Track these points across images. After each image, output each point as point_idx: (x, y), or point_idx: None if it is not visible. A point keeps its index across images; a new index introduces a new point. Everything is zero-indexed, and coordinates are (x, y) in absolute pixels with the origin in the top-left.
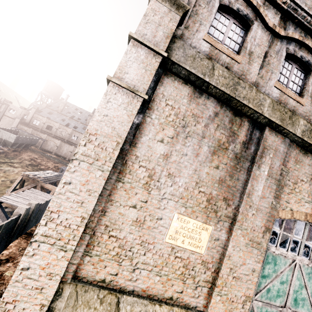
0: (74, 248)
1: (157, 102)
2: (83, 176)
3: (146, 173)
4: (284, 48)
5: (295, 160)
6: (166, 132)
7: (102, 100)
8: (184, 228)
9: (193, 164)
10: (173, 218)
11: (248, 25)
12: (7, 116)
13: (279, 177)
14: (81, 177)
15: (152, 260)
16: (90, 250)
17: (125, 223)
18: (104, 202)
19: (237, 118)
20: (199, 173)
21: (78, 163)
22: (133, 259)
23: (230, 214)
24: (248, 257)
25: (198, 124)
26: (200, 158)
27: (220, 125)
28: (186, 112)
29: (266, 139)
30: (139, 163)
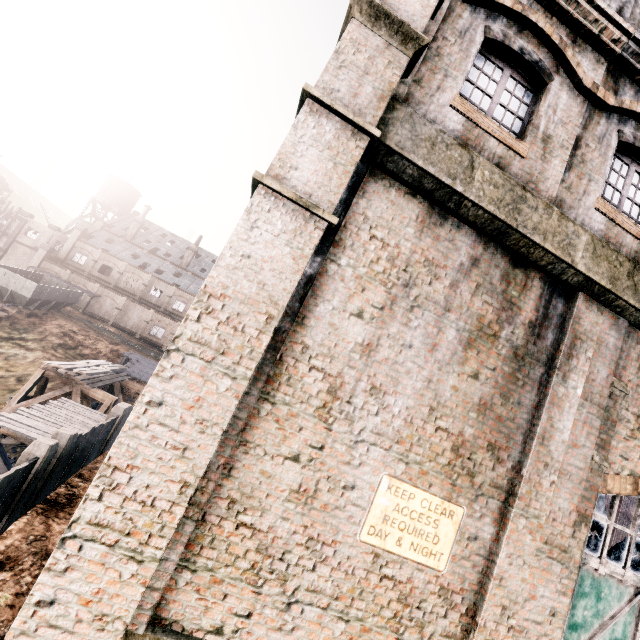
0: (161, 555)
1: (353, 232)
2: (191, 389)
3: (323, 384)
4: (614, 130)
5: (638, 365)
6: (369, 295)
7: (241, 224)
8: (402, 510)
9: (424, 367)
10: (379, 487)
11: (542, 82)
12: (21, 243)
13: (607, 402)
14: (186, 391)
15: (331, 583)
16: (194, 556)
17: (273, 495)
18: (231, 446)
19: (517, 271)
20: (436, 388)
21: (181, 358)
22: (288, 579)
23: (502, 480)
24: (541, 581)
25: (437, 281)
26: (440, 354)
27: (483, 284)
28: (413, 254)
29: (580, 319)
30: (309, 360)
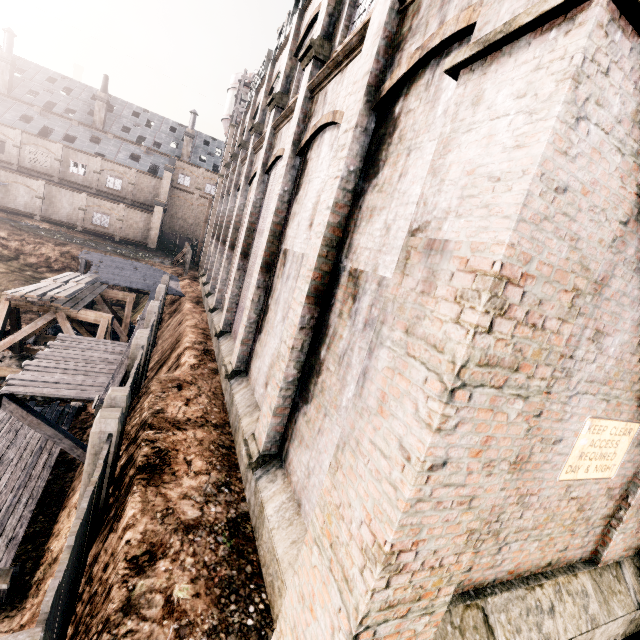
0: (449, 598)
1: None
2: (478, 431)
3: None
4: None
5: None
6: None
7: (562, 114)
8: (595, 443)
9: None
10: (581, 431)
11: None
12: None
13: None
14: (473, 436)
15: (532, 521)
16: None
17: None
18: None
19: None
20: None
21: (467, 395)
22: (500, 532)
23: None
24: None
25: None
26: None
27: None
28: None
29: None
30: None
